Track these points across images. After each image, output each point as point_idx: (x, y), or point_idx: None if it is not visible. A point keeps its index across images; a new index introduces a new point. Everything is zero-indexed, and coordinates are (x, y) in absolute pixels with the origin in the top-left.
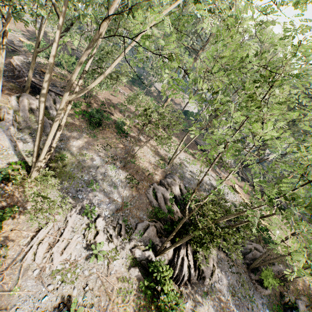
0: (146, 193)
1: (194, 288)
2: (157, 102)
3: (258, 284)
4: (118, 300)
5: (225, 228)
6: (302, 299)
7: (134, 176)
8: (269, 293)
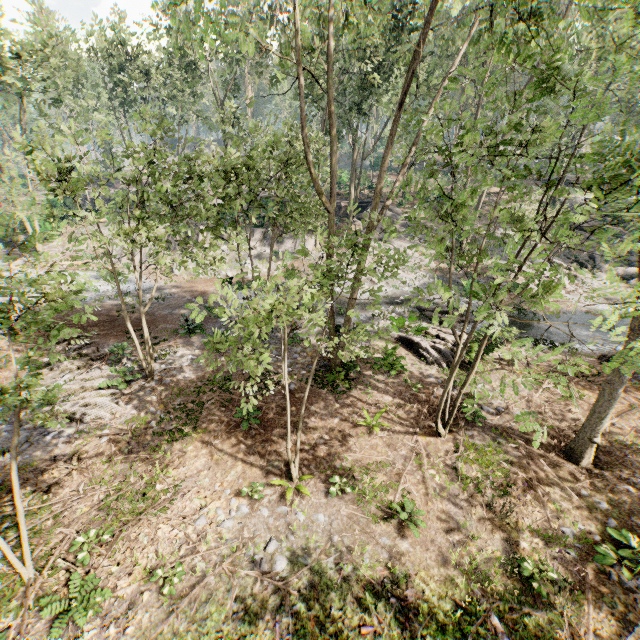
0: None
1: None
2: None
3: None
4: None
5: None
6: None
7: None
8: None
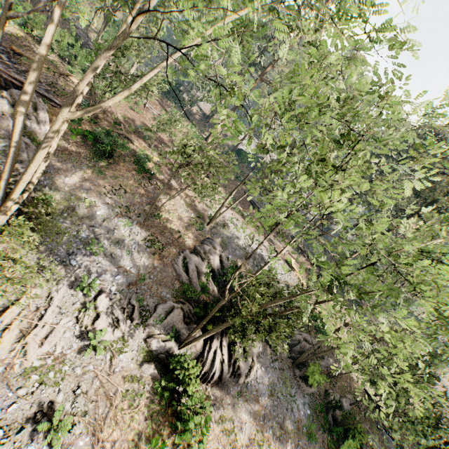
0: (174, 263)
1: (226, 388)
2: (199, 131)
3: (302, 382)
4: (123, 405)
5: (273, 315)
6: (348, 397)
7: (158, 238)
8: (313, 392)
